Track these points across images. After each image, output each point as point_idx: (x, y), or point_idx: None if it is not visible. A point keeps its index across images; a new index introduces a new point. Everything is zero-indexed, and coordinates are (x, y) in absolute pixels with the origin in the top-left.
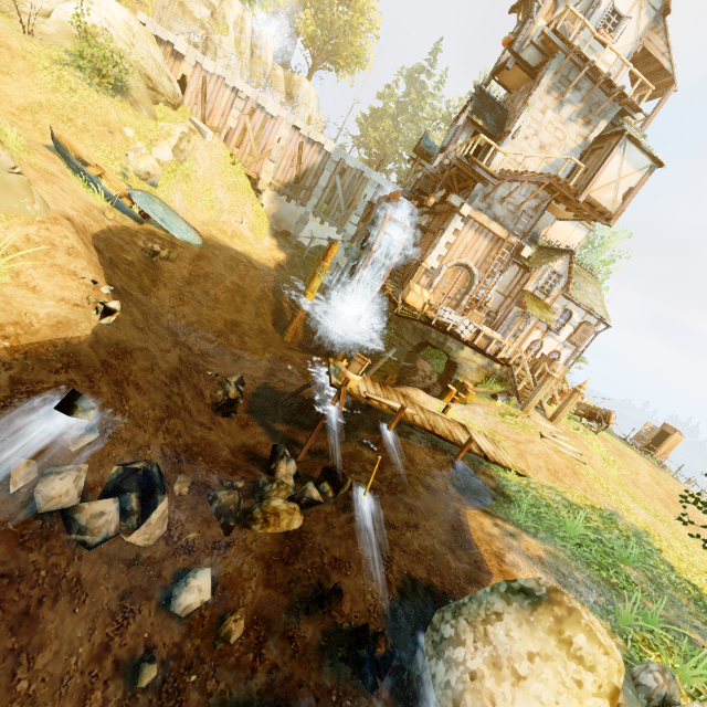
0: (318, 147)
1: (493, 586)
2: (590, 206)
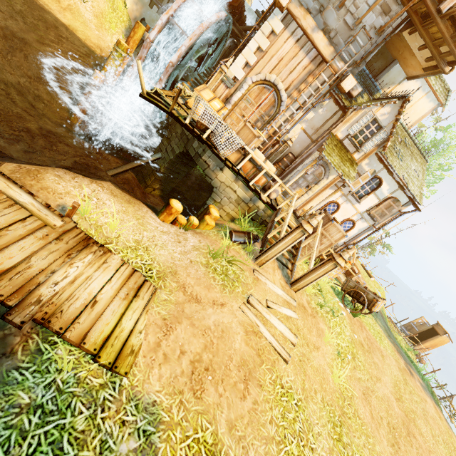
0: None
1: None
2: (454, 26)
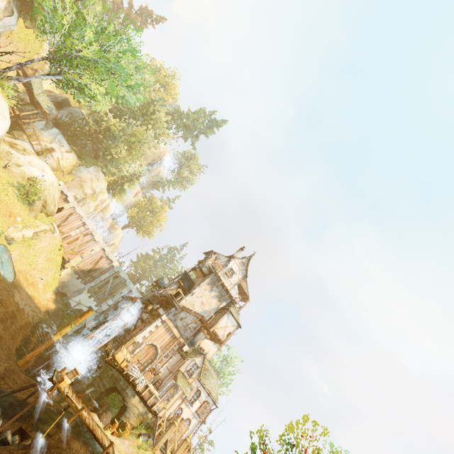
0: (110, 261)
1: None
2: (215, 334)
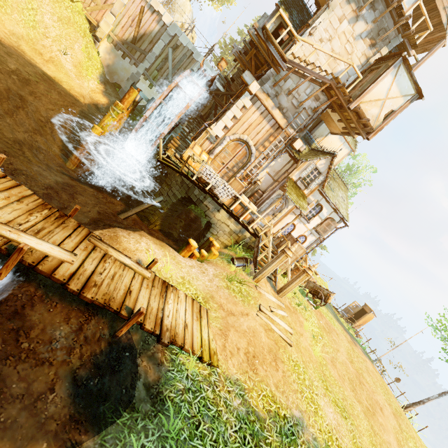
0: (158, 17)
1: None
2: (358, 116)
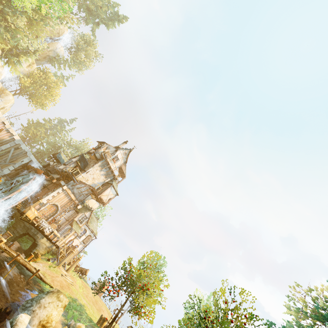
0: (11, 134)
1: (43, 293)
2: (100, 199)
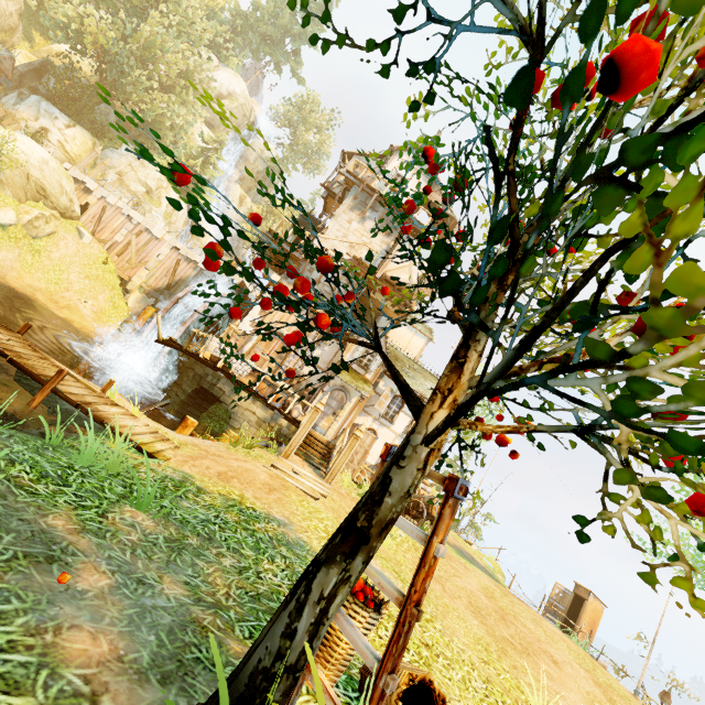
0: (195, 265)
1: None
2: (390, 284)
